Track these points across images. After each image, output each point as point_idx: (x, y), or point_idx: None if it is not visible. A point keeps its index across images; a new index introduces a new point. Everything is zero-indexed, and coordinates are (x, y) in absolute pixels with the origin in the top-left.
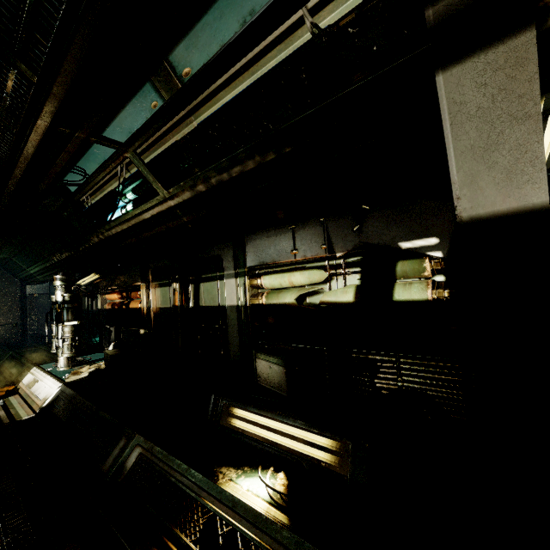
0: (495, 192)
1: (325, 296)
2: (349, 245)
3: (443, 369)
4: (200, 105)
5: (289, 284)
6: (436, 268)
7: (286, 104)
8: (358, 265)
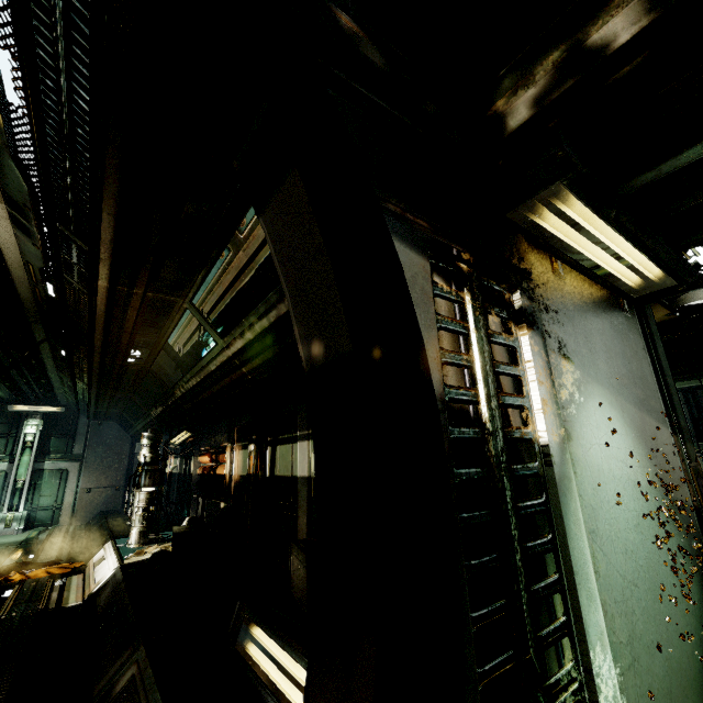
0: (320, 339)
1: None
2: None
3: None
4: (258, 250)
5: None
6: None
7: None
8: None
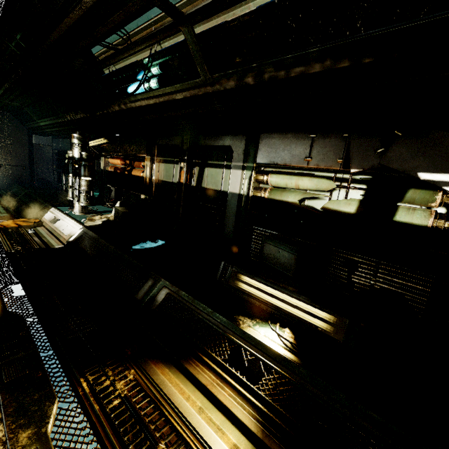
0: None
1: (328, 204)
2: (366, 164)
3: (416, 280)
4: None
5: (294, 186)
6: (445, 202)
7: (367, 4)
8: (365, 183)
